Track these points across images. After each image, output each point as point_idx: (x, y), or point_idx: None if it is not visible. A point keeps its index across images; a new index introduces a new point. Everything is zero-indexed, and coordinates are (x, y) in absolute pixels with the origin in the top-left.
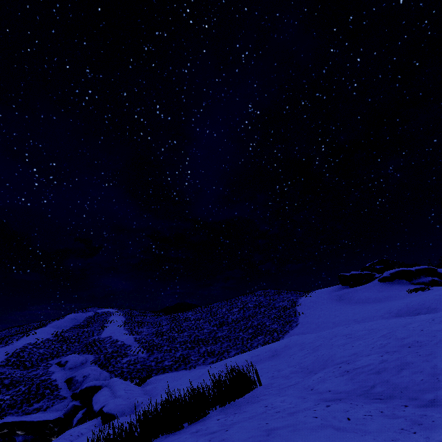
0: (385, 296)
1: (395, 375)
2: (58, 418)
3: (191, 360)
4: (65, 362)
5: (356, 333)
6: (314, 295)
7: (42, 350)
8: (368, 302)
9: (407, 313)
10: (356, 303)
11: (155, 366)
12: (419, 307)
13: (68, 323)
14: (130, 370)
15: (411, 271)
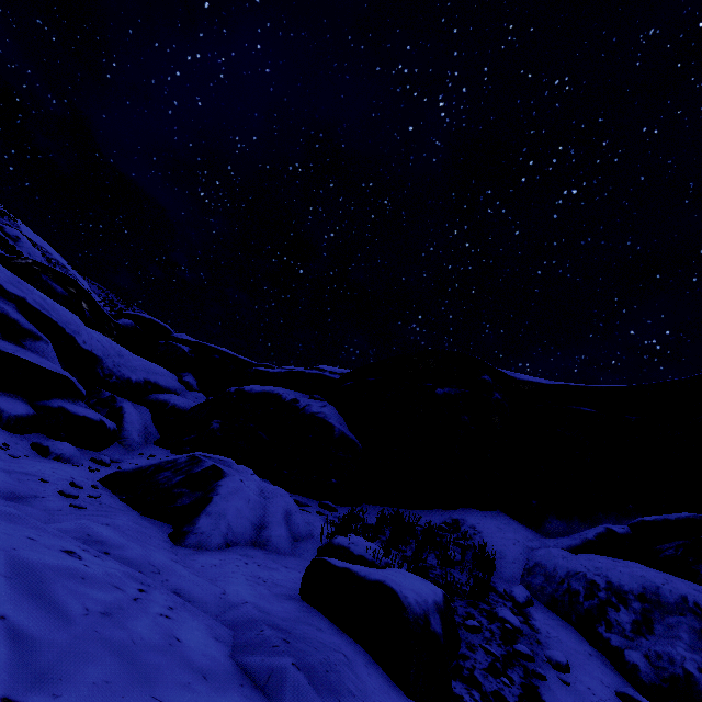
0: None
1: None
2: (120, 325)
3: None
4: (15, 237)
5: None
6: None
7: None
8: None
9: None
10: None
11: None
12: None
13: None
14: None
15: None
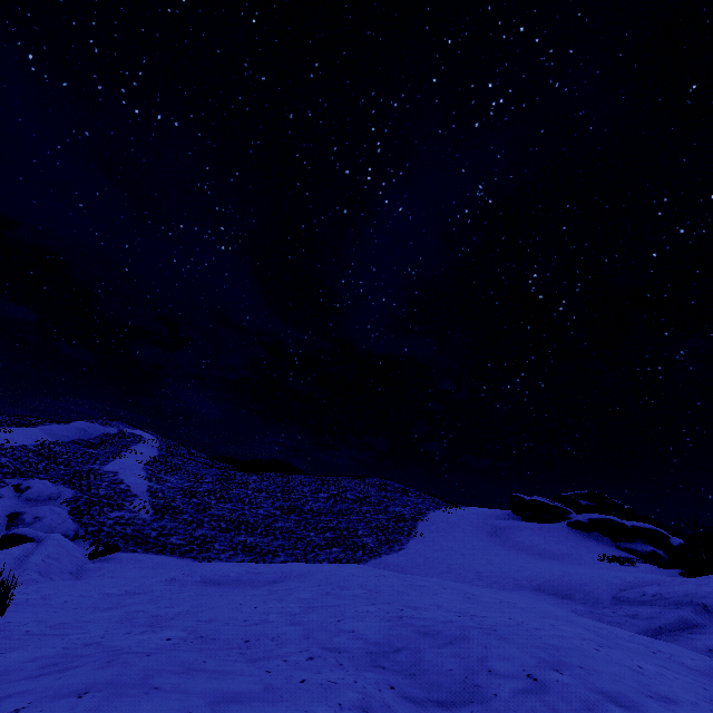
0: (561, 552)
1: (7, 682)
2: None
3: (213, 549)
4: (25, 488)
5: (352, 589)
6: (460, 513)
7: (6, 459)
8: (530, 552)
9: (555, 591)
10: (512, 548)
11: (153, 538)
12: (577, 587)
13: (70, 433)
14: (114, 532)
15: (623, 526)
